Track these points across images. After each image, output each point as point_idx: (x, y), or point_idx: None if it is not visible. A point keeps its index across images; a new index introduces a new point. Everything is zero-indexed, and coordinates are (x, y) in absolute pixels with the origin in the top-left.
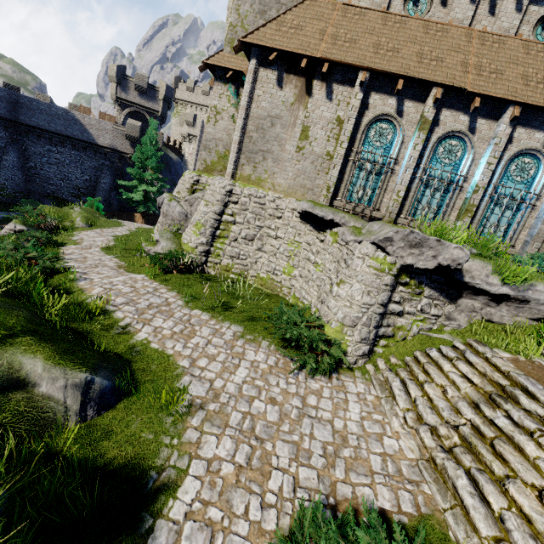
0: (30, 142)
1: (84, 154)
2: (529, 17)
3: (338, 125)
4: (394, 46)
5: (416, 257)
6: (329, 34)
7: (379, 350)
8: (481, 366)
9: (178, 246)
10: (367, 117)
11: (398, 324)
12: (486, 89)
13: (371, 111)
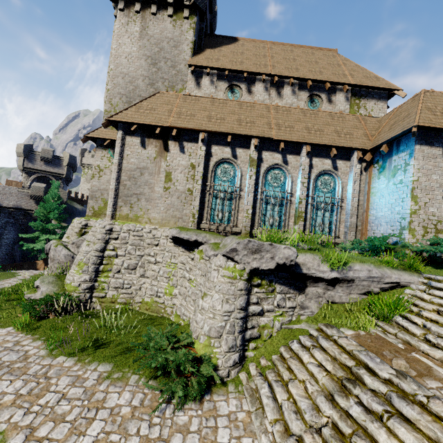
0: None
1: None
2: (301, 97)
3: (193, 169)
4: (221, 116)
5: (259, 261)
6: (175, 112)
7: (250, 354)
8: (331, 350)
9: (61, 287)
10: (213, 161)
11: (261, 323)
12: (286, 137)
13: (214, 157)
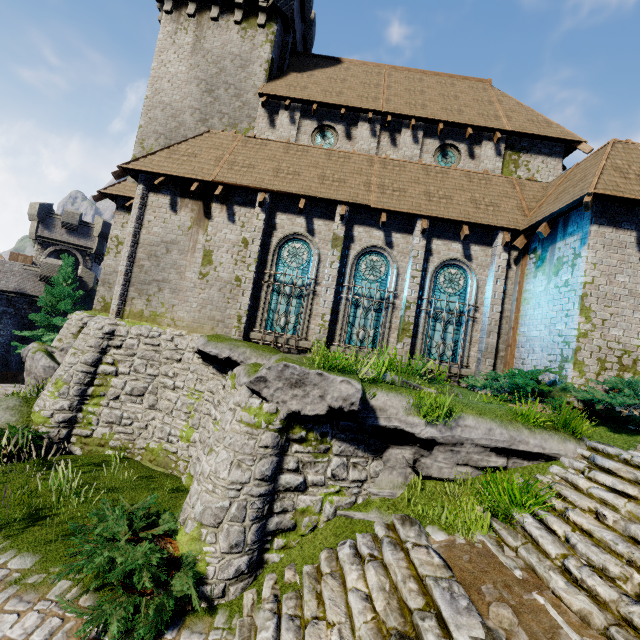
0: None
1: None
2: (427, 148)
3: (246, 247)
4: (296, 170)
5: (302, 400)
6: (226, 160)
7: (273, 557)
8: (393, 571)
9: (25, 417)
10: (277, 237)
11: (300, 505)
12: (391, 205)
13: (279, 231)
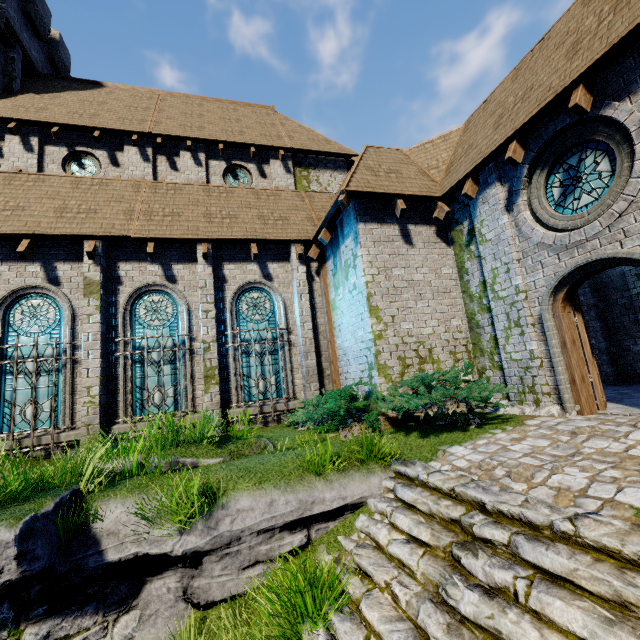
0: None
1: None
2: (214, 170)
3: None
4: (20, 204)
5: None
6: None
7: None
8: None
9: None
10: None
11: None
12: (160, 232)
13: (1, 288)
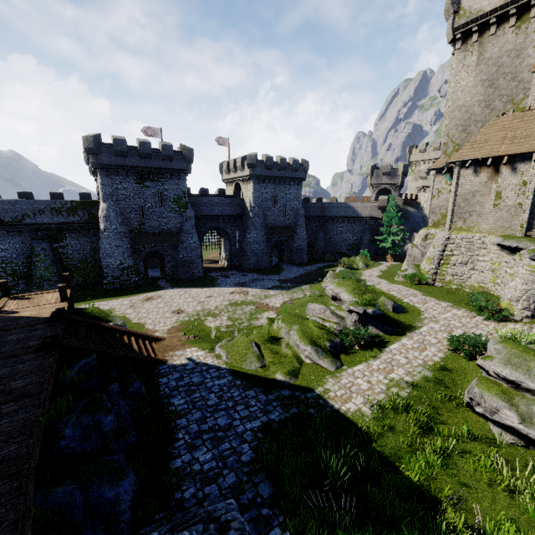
0: (328, 225)
1: (354, 224)
2: None
3: (524, 185)
4: None
5: None
6: (508, 137)
7: None
8: None
9: (418, 271)
10: None
11: None
12: None
13: None
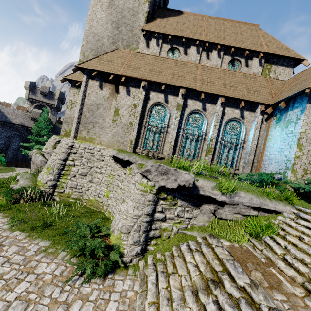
0: None
1: (2, 128)
2: (225, 60)
3: (135, 108)
4: (160, 70)
5: (166, 181)
6: (126, 64)
7: (151, 248)
8: (207, 256)
9: (34, 182)
10: (150, 104)
11: (163, 227)
12: (206, 90)
13: (151, 101)
